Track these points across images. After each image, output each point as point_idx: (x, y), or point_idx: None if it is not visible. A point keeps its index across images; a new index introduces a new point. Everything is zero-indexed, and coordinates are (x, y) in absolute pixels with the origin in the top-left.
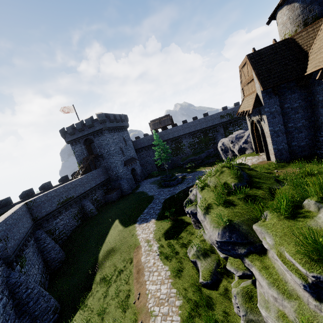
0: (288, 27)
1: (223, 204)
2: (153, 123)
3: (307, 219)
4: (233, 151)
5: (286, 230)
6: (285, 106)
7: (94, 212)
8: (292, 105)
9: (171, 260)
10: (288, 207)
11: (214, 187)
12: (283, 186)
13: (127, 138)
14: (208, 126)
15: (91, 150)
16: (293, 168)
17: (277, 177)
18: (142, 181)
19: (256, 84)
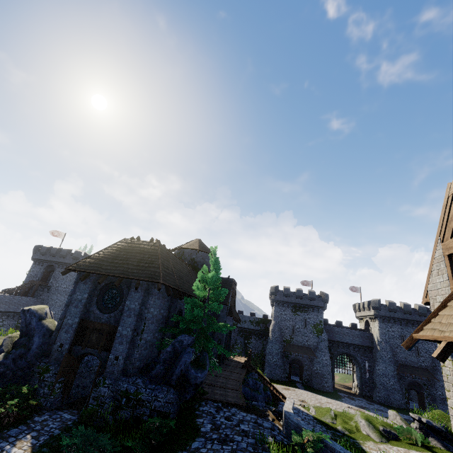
0: None
1: None
2: None
3: None
4: None
5: None
6: None
7: None
8: None
9: None
10: None
11: None
12: None
13: None
14: None
15: (47, 277)
16: None
17: None
18: None
19: None
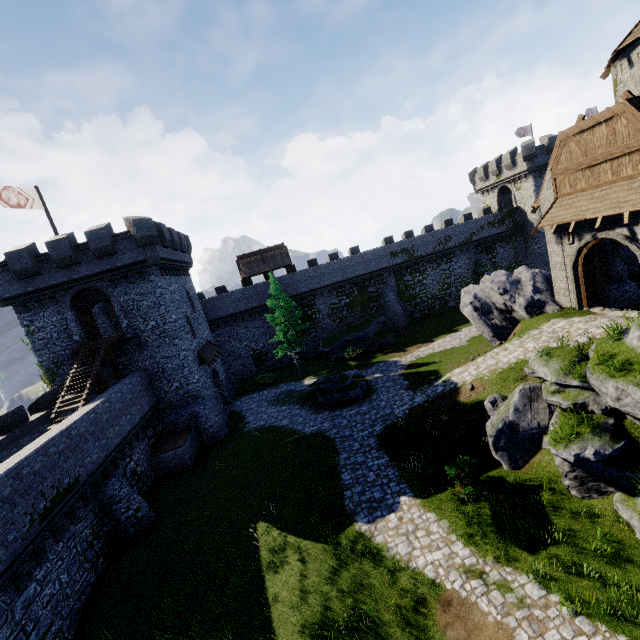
0: None
1: None
2: (246, 263)
3: None
4: (504, 310)
5: None
6: None
7: (147, 517)
8: None
9: None
10: None
11: None
12: None
13: (193, 292)
14: (368, 271)
15: (93, 323)
16: None
17: None
18: (238, 402)
19: None
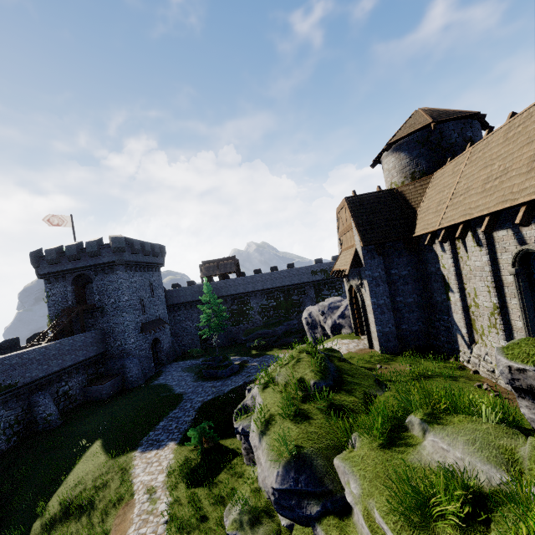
0: (395, 176)
1: (293, 417)
2: (207, 267)
3: (408, 450)
4: (325, 327)
5: (379, 468)
6: (392, 272)
7: (54, 421)
8: (400, 272)
9: (189, 534)
10: (387, 428)
11: (283, 386)
12: (385, 392)
13: (158, 283)
14: (292, 283)
15: (83, 295)
16: (402, 364)
17: (379, 377)
18: (169, 365)
19: (356, 236)
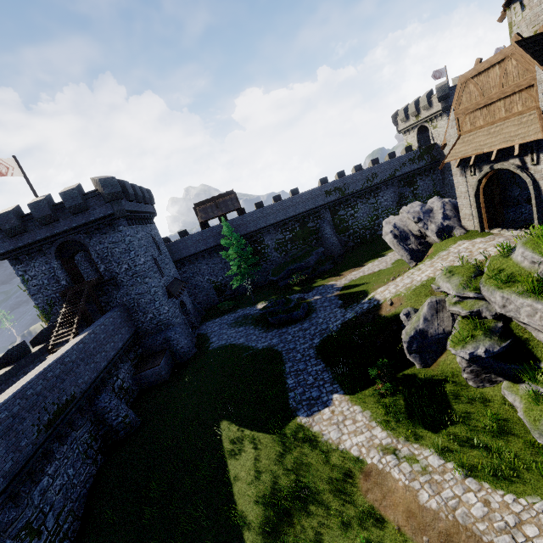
0: None
1: None
2: (202, 209)
3: None
4: (419, 236)
5: None
6: None
7: (134, 422)
8: None
9: (521, 478)
10: None
11: None
12: None
13: (158, 238)
14: (307, 209)
15: (76, 269)
16: None
17: None
18: (204, 326)
19: None
